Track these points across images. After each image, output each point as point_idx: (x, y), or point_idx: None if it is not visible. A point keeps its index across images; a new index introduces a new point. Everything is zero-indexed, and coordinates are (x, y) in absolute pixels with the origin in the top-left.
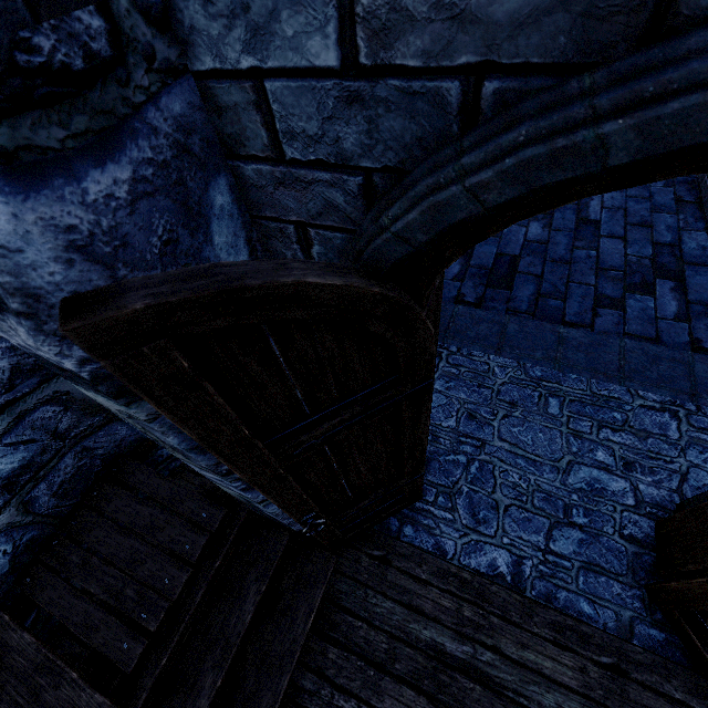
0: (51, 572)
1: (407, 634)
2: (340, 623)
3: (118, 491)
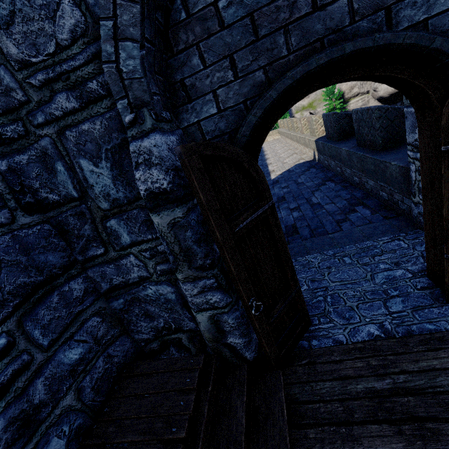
0: (95, 447)
1: (349, 394)
2: (305, 412)
3: (131, 380)
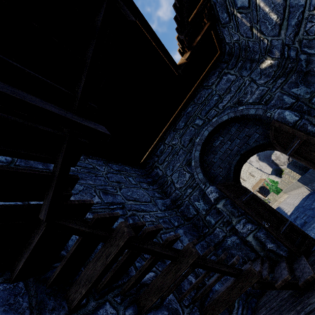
0: None
1: None
2: None
3: None
